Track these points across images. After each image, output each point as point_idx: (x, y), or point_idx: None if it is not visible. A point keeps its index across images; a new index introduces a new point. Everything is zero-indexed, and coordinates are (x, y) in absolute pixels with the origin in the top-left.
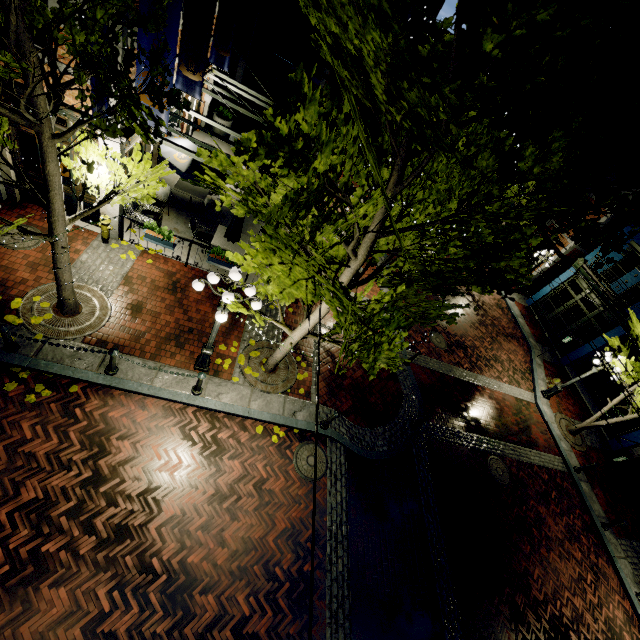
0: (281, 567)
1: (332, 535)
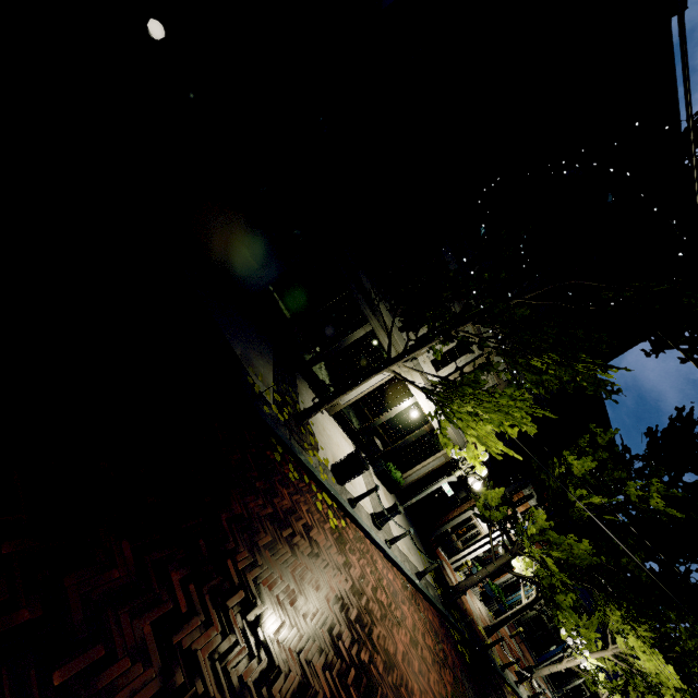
0: None
1: None
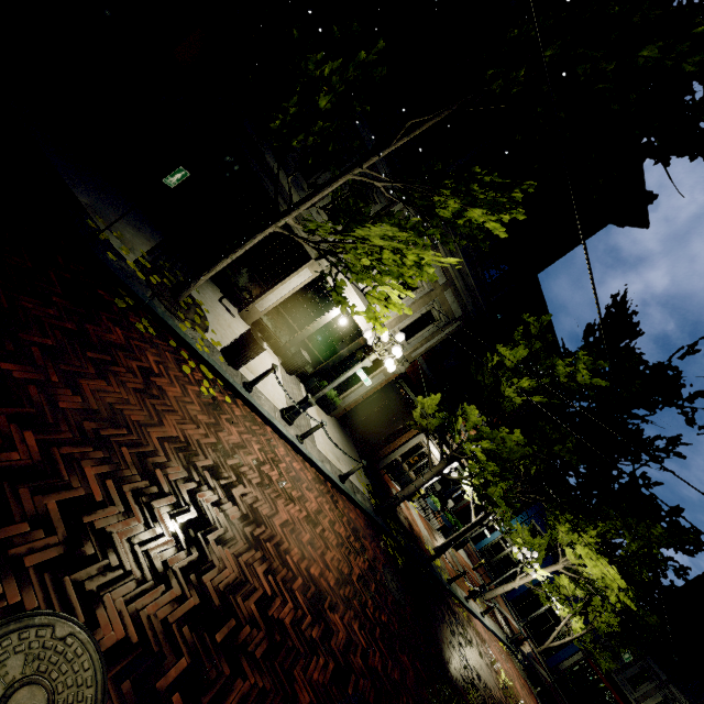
0: None
1: None
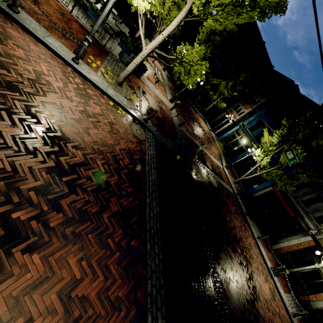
0: (123, 162)
1: (149, 164)
